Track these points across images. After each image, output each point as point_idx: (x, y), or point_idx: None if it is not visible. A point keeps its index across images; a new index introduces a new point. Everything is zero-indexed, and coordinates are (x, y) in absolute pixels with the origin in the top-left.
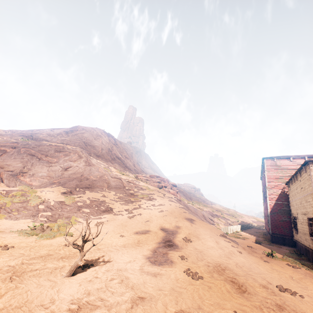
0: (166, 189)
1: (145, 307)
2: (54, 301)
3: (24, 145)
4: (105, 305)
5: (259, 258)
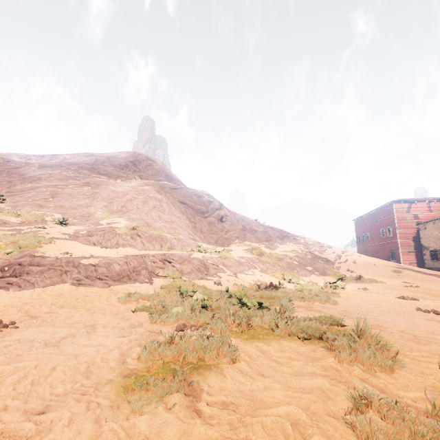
0: None
1: None
2: None
3: (161, 189)
4: None
5: None
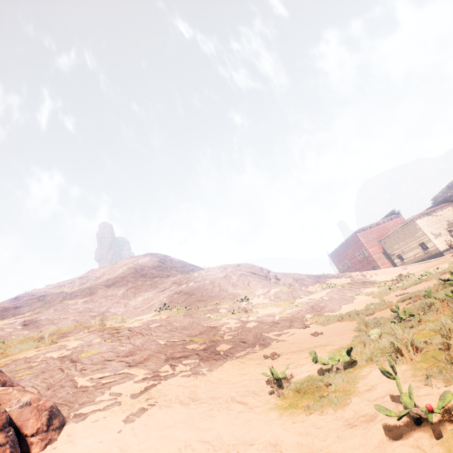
0: None
1: None
2: None
3: (234, 268)
4: None
5: None
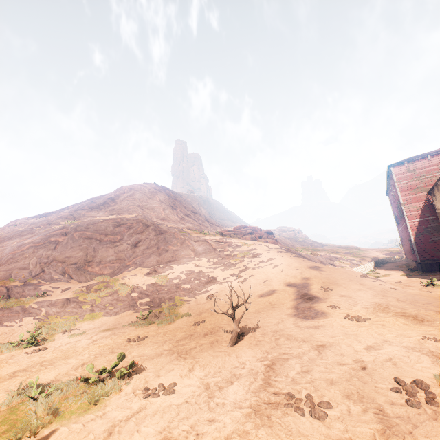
0: (262, 240)
1: (332, 350)
2: (243, 363)
3: (74, 229)
4: (293, 356)
5: (418, 290)
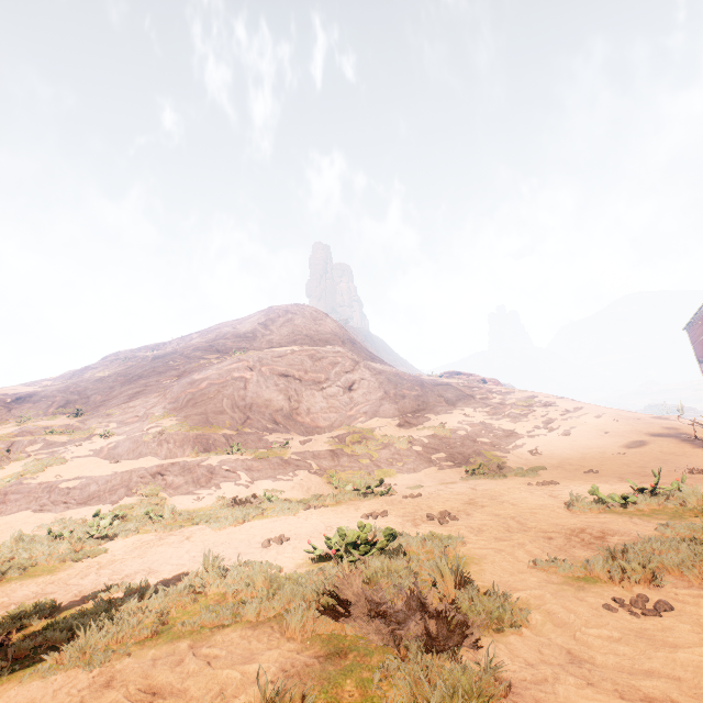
0: None
1: None
2: None
3: (258, 362)
4: None
5: None
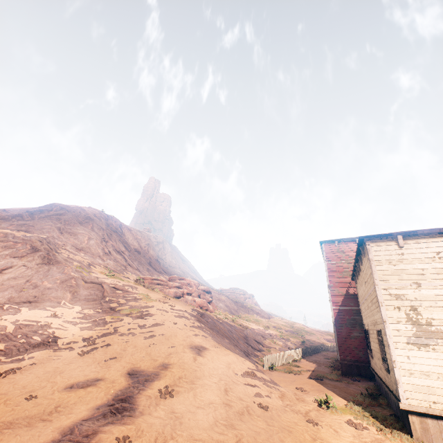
0: (189, 298)
1: None
2: None
3: None
4: None
5: (302, 414)
